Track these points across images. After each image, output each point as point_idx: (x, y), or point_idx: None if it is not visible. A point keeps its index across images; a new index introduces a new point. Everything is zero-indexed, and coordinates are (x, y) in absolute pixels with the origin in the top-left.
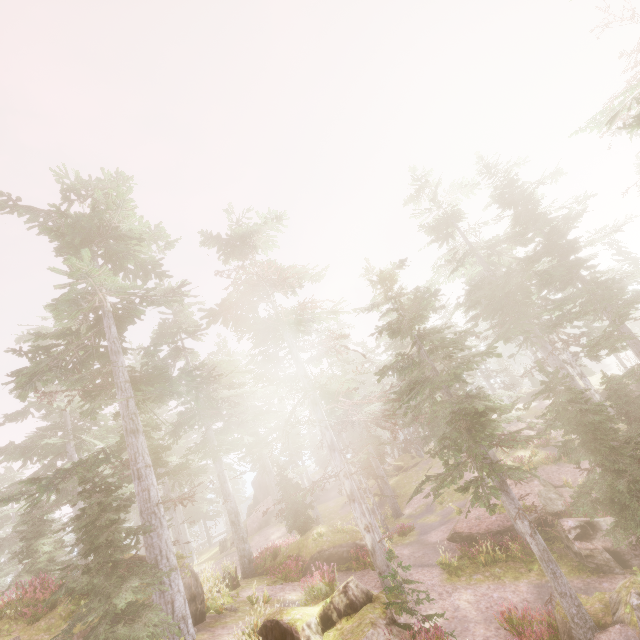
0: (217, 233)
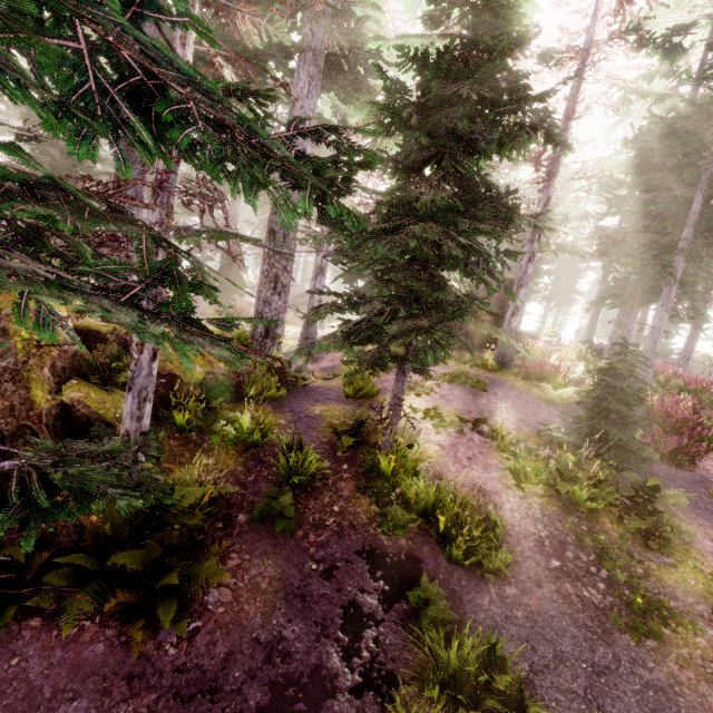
0: None
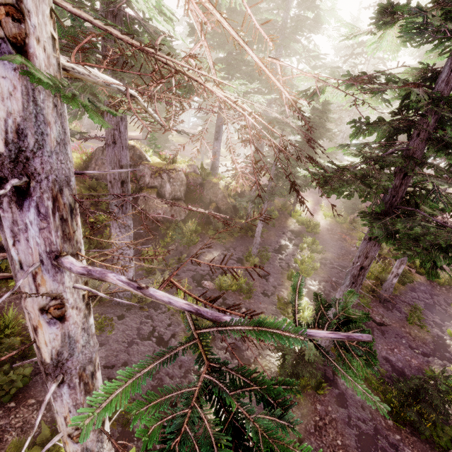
0: None
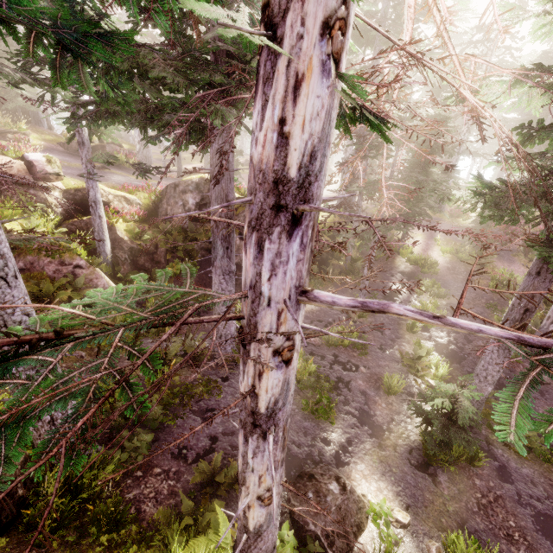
0: None
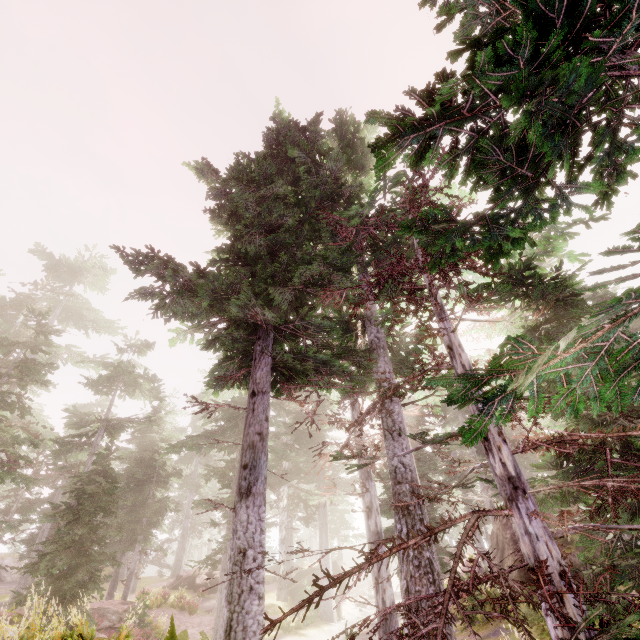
0: (51, 252)
